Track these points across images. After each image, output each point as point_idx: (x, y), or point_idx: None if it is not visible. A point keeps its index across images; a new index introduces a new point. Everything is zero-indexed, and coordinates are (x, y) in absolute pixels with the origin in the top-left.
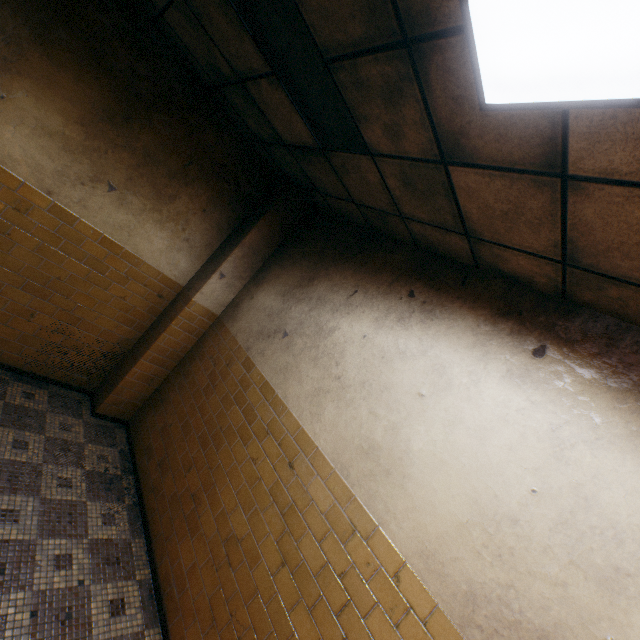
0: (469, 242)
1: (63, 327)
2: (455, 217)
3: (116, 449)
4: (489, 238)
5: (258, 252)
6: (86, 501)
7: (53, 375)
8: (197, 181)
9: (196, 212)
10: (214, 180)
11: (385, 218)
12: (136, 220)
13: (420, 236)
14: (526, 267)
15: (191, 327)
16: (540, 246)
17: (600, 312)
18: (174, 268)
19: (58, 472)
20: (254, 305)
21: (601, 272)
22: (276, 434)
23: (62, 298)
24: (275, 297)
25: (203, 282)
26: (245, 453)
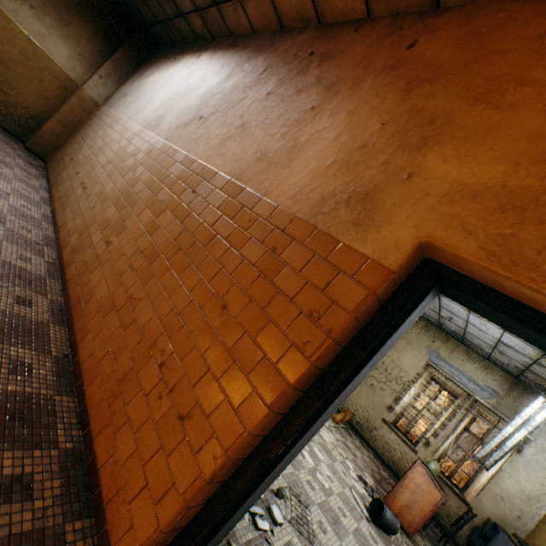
0: (186, 21)
1: (6, 90)
2: (174, 4)
3: (37, 162)
4: (185, 11)
5: (124, 68)
6: (16, 157)
7: (1, 122)
8: (85, 17)
9: (85, 37)
10: (95, 19)
11: (169, 27)
12: (48, 32)
13: (180, 32)
14: (199, 24)
15: (83, 107)
16: (190, 4)
17: (219, 38)
18: (74, 71)
19: (2, 144)
20: (118, 93)
21: (201, 8)
22: (110, 124)
23: (5, 71)
24: (128, 86)
25: (90, 79)
26: (96, 136)
